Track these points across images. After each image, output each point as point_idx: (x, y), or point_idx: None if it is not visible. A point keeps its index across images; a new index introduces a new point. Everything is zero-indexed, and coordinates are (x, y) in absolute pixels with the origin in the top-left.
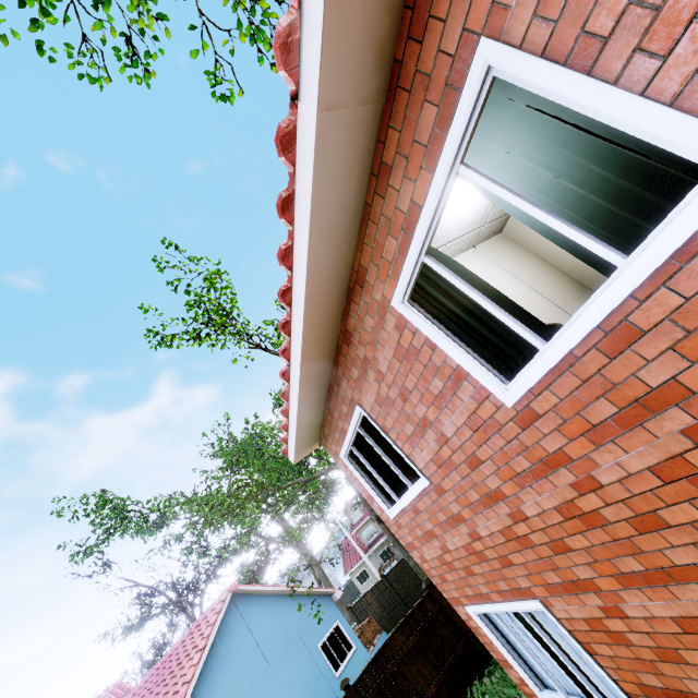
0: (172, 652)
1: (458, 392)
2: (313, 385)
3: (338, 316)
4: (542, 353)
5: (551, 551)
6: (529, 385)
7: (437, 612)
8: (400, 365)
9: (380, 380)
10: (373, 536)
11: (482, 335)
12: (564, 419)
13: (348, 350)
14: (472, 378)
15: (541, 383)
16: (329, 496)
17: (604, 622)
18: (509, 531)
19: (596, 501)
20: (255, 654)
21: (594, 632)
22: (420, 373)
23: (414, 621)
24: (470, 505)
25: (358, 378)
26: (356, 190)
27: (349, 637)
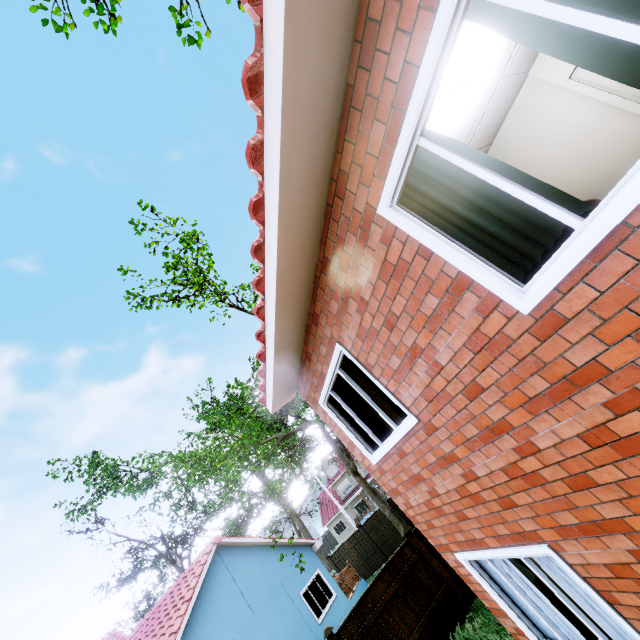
0: (161, 603)
1: (457, 307)
2: (290, 323)
3: (316, 240)
4: (578, 233)
5: (568, 487)
6: (556, 280)
7: (417, 559)
8: (387, 287)
9: (362, 309)
10: (348, 489)
11: (489, 232)
12: (603, 318)
13: (326, 281)
14: (477, 287)
15: (573, 275)
16: (307, 452)
17: (634, 567)
18: (514, 468)
19: (639, 421)
20: (240, 604)
21: (619, 579)
22: (410, 292)
23: (395, 568)
24: (466, 442)
25: (337, 312)
26: (335, 61)
27: (329, 585)
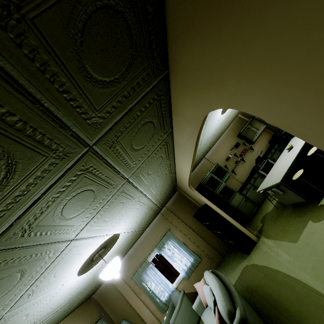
0: None
1: None
2: None
3: None
4: None
5: None
6: None
7: (164, 267)
8: None
9: None
10: None
11: None
12: None
13: None
14: None
15: None
16: None
17: None
18: None
19: None
20: None
21: None
22: None
23: None
24: None
25: None
26: None
27: None
